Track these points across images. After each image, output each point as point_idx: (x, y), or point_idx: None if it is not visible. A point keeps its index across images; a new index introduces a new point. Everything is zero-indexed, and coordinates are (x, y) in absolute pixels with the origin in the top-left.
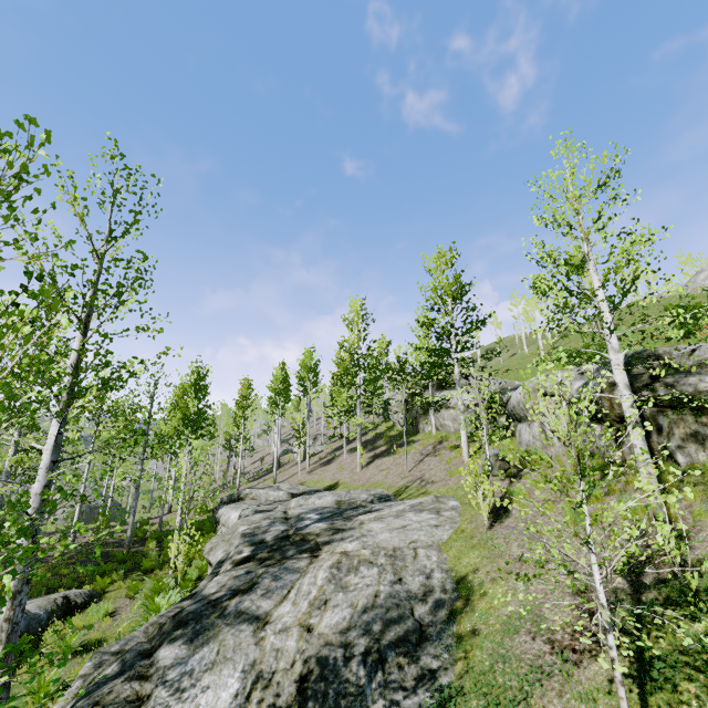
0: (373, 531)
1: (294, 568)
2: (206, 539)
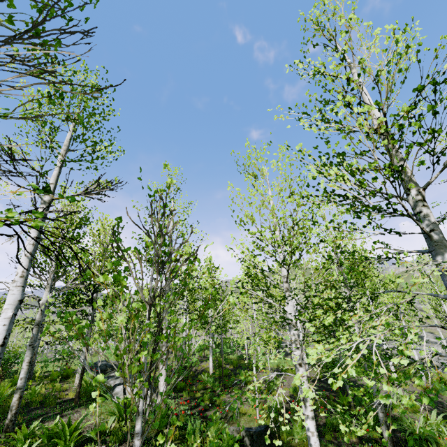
0: None
1: None
2: None
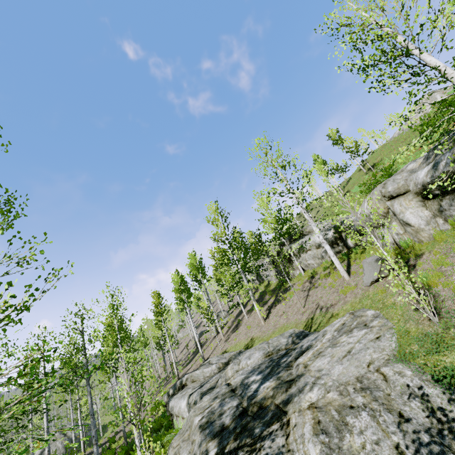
0: (323, 369)
1: (274, 451)
2: (167, 436)
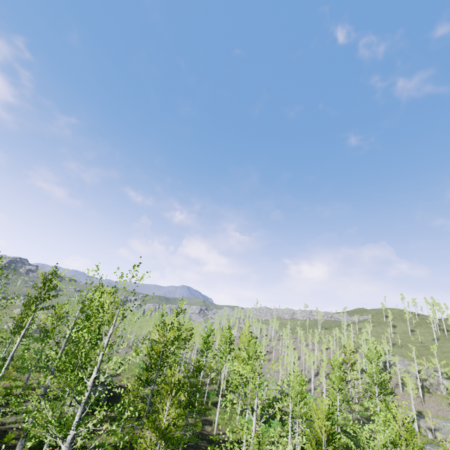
0: None
1: None
2: None
